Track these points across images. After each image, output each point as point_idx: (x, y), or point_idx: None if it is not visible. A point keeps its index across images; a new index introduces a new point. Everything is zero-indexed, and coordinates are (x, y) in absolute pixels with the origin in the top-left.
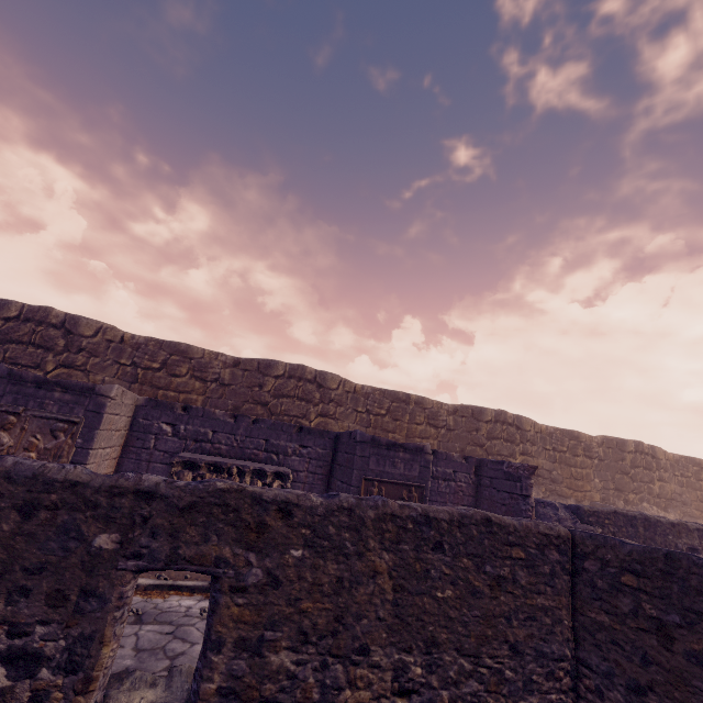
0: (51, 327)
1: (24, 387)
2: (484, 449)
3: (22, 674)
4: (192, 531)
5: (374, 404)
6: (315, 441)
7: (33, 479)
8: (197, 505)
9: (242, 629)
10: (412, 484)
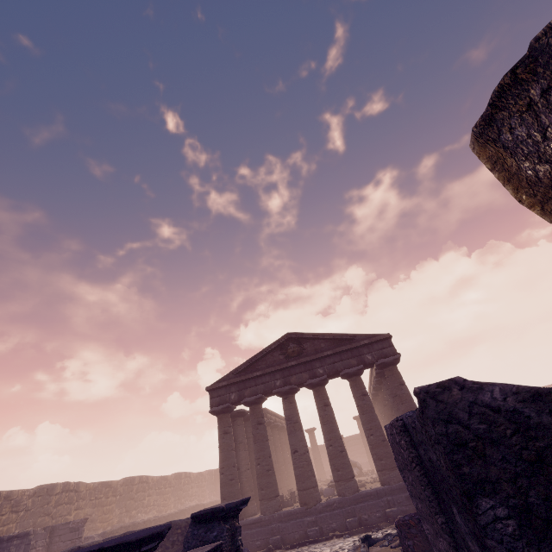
0: None
1: None
2: (51, 516)
3: None
4: None
5: None
6: None
7: None
8: None
9: None
10: None
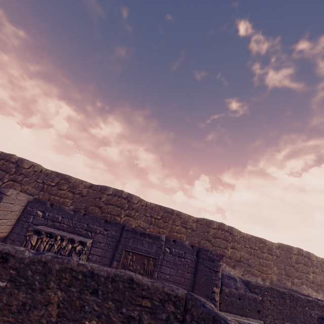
0: (11, 163)
1: None
2: (211, 243)
3: None
4: None
5: (154, 213)
6: (112, 227)
7: None
8: None
9: None
10: (150, 256)
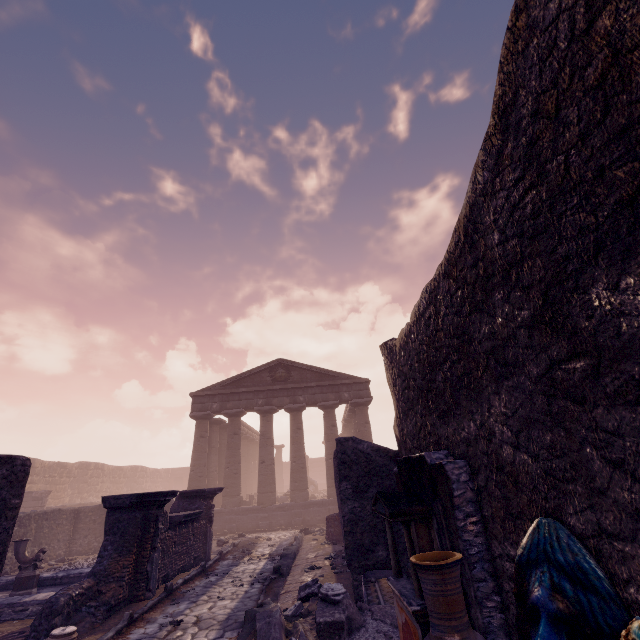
0: None
1: None
2: None
3: None
4: None
5: None
6: None
7: None
8: None
9: None
10: None
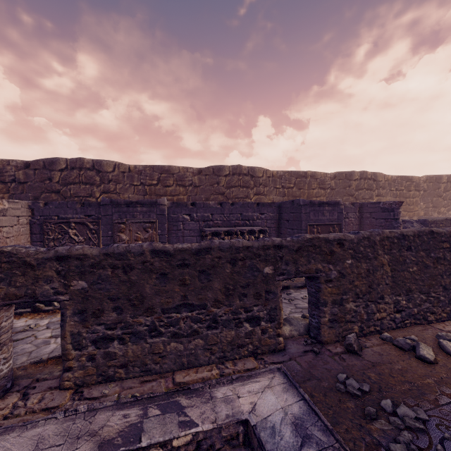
0: (87, 170)
1: (121, 208)
2: (354, 197)
3: (255, 325)
4: (302, 259)
5: (285, 182)
6: (267, 209)
7: (230, 248)
8: (301, 248)
9: (333, 297)
10: (334, 224)
